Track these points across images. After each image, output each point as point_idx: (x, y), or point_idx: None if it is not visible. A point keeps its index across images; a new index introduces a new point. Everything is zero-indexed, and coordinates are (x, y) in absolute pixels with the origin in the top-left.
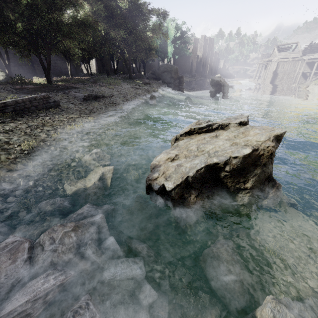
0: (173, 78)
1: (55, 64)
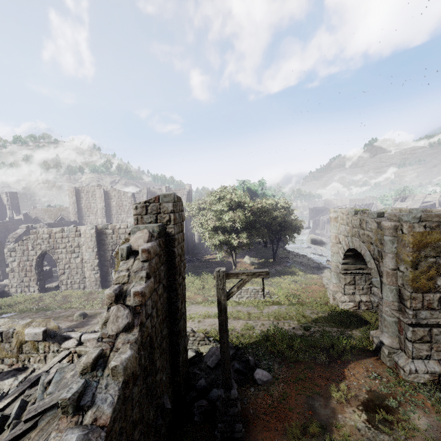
0: (282, 241)
1: (189, 241)
